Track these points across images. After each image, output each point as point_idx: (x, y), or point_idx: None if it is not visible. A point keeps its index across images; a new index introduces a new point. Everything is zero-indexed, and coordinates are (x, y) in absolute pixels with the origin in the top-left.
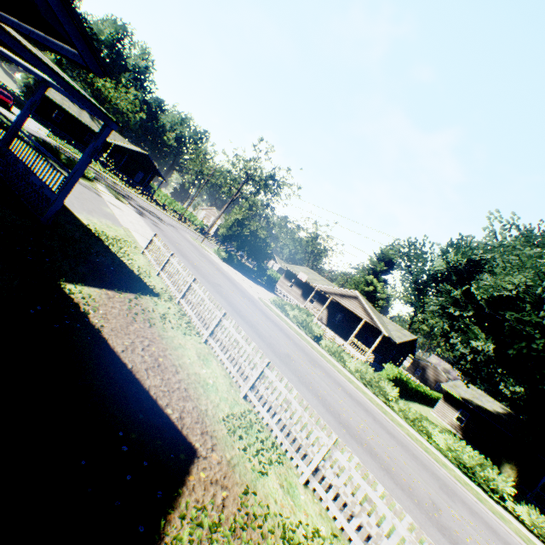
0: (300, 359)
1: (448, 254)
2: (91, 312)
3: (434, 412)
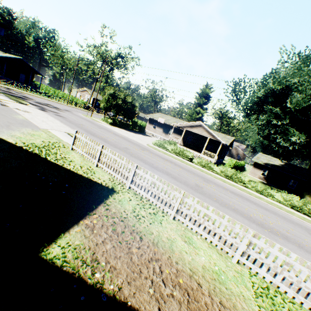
0: (201, 183)
1: (268, 85)
2: (96, 275)
3: (250, 174)
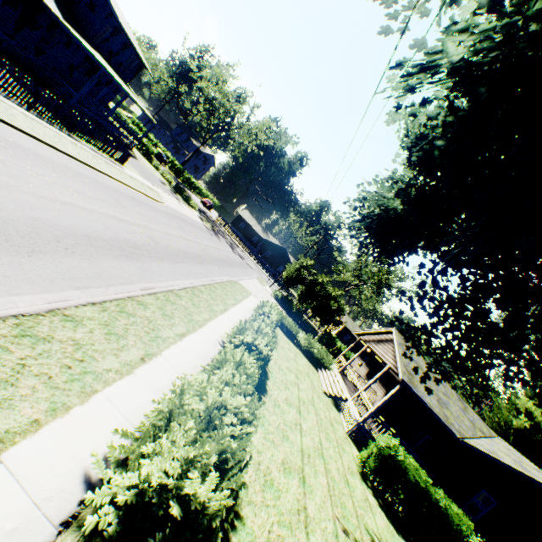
0: (138, 221)
1: None
2: None
3: None
